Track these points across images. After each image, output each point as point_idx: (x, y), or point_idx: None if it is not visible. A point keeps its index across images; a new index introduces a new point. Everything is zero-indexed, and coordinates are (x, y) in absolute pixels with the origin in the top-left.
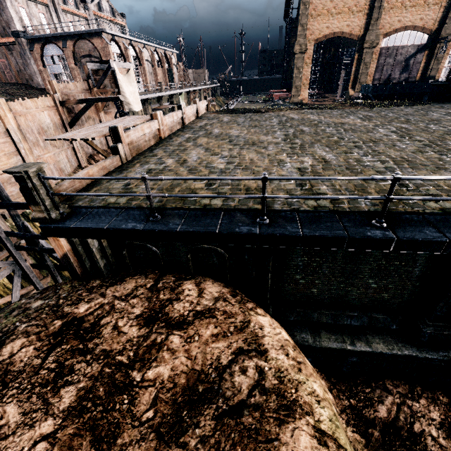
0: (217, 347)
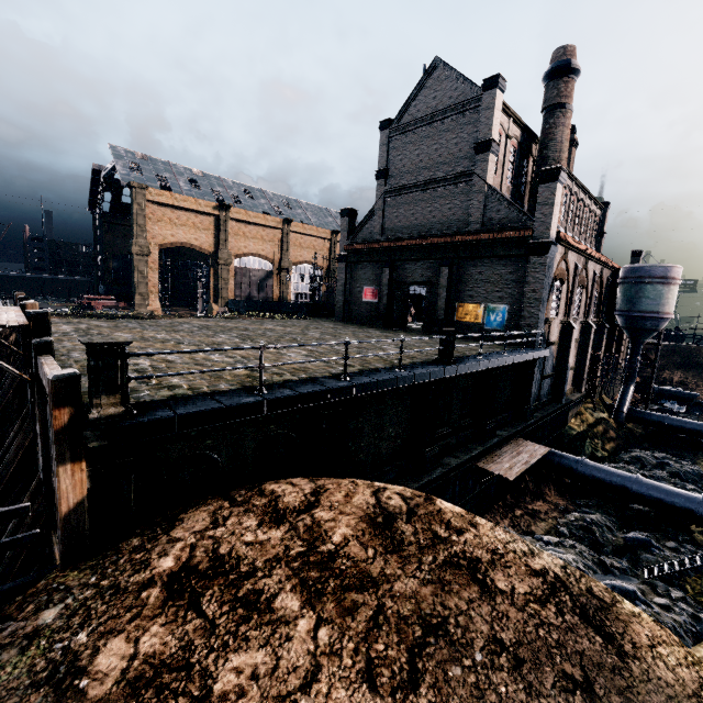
0: (358, 499)
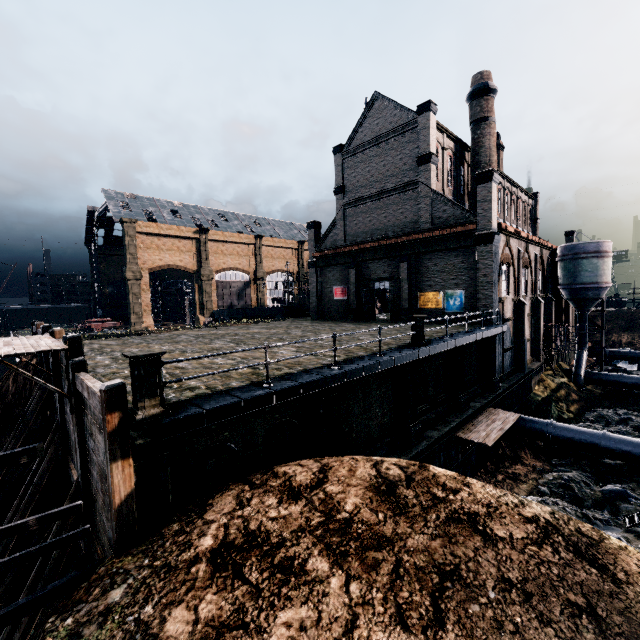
0: (361, 472)
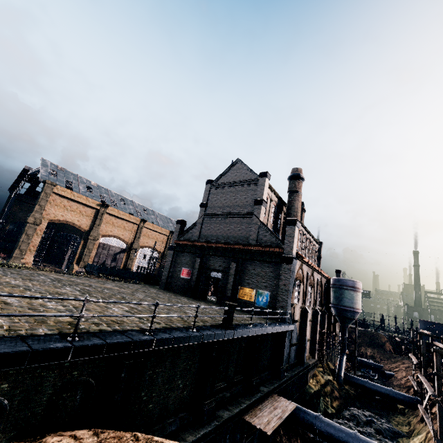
0: None
